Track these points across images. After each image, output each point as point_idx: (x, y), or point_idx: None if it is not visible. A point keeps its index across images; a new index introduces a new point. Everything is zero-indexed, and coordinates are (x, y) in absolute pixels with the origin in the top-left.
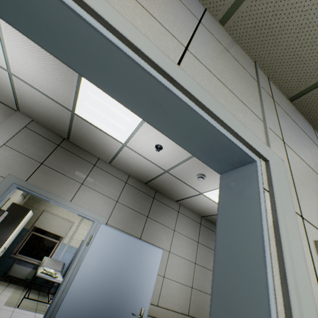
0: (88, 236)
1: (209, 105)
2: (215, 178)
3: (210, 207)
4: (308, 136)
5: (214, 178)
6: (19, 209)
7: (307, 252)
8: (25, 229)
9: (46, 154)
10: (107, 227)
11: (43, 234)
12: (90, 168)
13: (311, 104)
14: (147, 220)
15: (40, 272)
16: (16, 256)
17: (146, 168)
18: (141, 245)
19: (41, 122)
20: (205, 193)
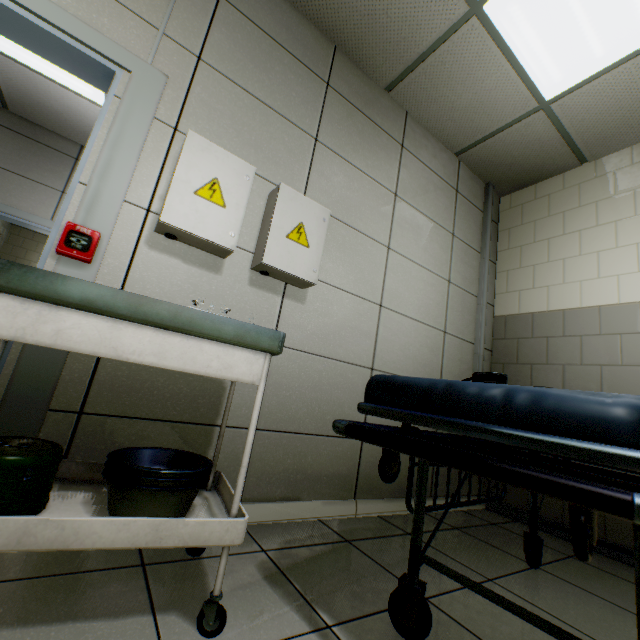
0: None
1: (36, 7)
2: None
3: None
4: (297, 59)
5: None
6: None
7: (163, 151)
8: None
9: None
10: None
11: None
12: (70, 165)
13: (313, 3)
14: None
15: None
16: None
17: None
18: None
19: None
20: None
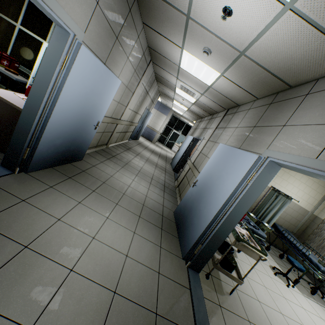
0: (62, 57)
1: None
2: (212, 60)
3: (169, 54)
4: None
5: (212, 60)
6: None
7: None
8: None
9: None
10: (87, 51)
11: None
12: None
13: None
14: (115, 43)
15: None
16: None
17: None
18: (110, 76)
19: None
20: (186, 52)
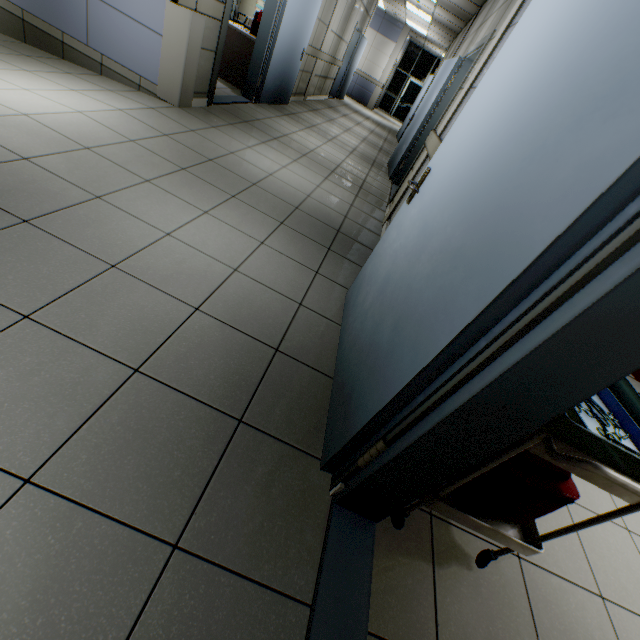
0: None
1: None
2: None
3: None
4: None
5: None
6: None
7: None
8: None
9: None
10: None
11: None
12: None
13: None
14: None
15: None
16: None
17: None
18: None
19: None
20: None
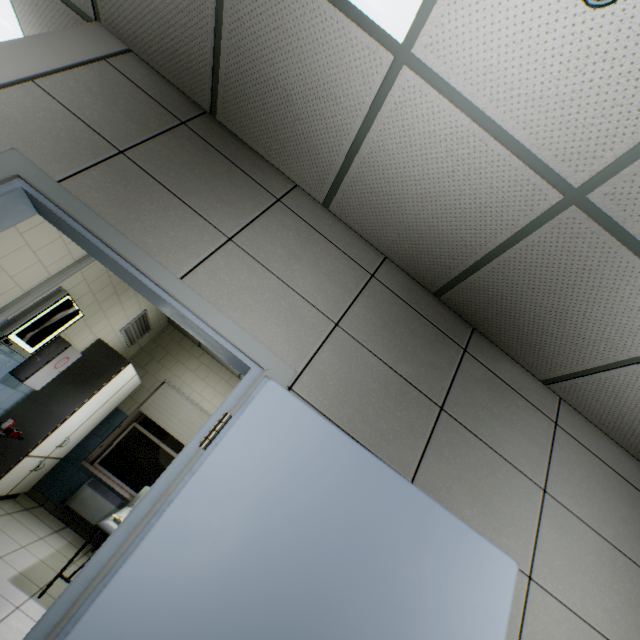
0: (216, 415)
1: None
2: None
3: None
4: None
5: None
6: (108, 357)
7: None
8: (122, 414)
9: (141, 135)
10: (289, 398)
11: (155, 434)
12: (264, 204)
13: None
14: (439, 422)
15: (113, 518)
16: (91, 468)
17: (466, 200)
18: (420, 512)
19: (147, 51)
20: None
